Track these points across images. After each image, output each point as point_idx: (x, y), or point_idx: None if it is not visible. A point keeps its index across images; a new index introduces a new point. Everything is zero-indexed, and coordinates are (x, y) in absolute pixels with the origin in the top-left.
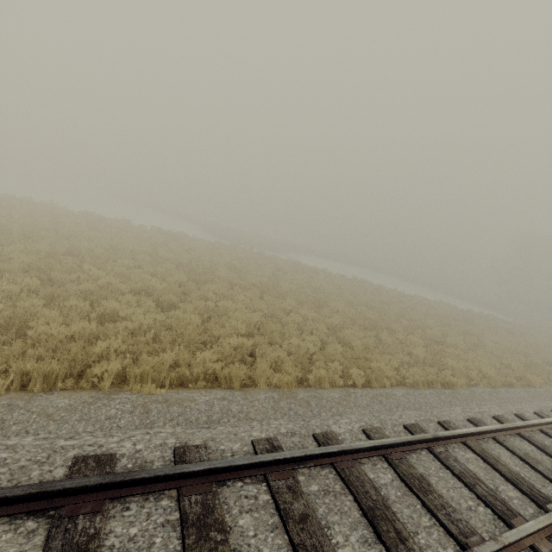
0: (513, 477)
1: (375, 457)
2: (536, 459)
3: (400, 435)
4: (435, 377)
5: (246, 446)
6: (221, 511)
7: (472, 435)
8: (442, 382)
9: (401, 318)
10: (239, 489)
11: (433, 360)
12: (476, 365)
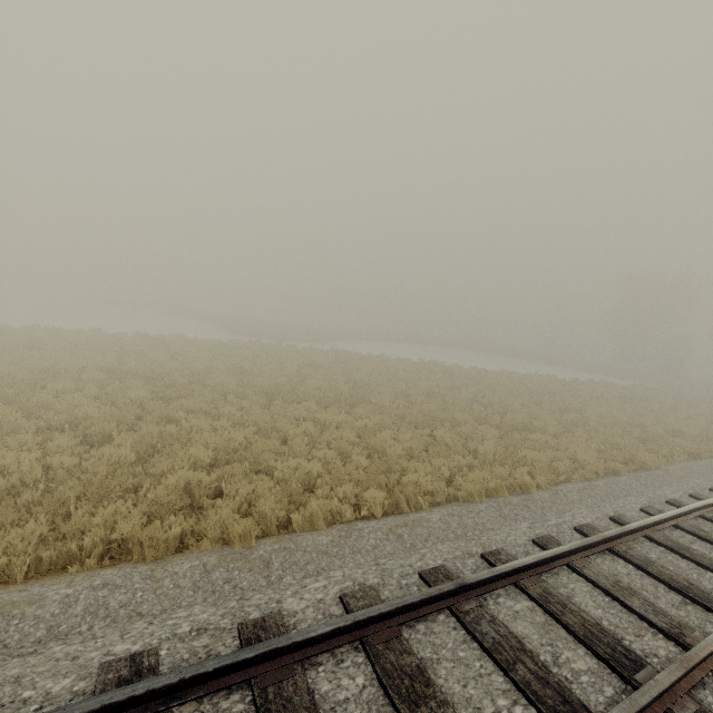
0: (587, 631)
1: (346, 646)
2: (631, 588)
3: (408, 593)
4: (500, 481)
5: (82, 680)
6: None
7: (530, 569)
8: (513, 486)
9: (473, 404)
10: None
11: (505, 455)
12: (570, 452)
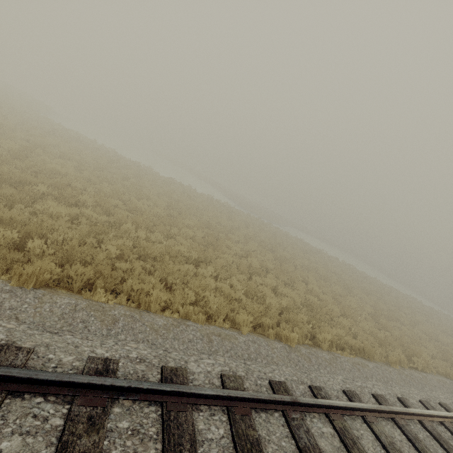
0: None
1: None
2: None
3: None
4: None
5: (419, 402)
6: (443, 436)
7: None
8: None
9: (400, 311)
10: (437, 426)
11: (444, 356)
12: None
